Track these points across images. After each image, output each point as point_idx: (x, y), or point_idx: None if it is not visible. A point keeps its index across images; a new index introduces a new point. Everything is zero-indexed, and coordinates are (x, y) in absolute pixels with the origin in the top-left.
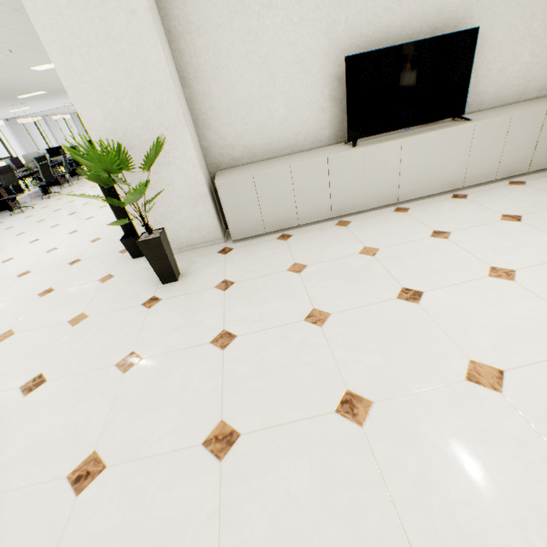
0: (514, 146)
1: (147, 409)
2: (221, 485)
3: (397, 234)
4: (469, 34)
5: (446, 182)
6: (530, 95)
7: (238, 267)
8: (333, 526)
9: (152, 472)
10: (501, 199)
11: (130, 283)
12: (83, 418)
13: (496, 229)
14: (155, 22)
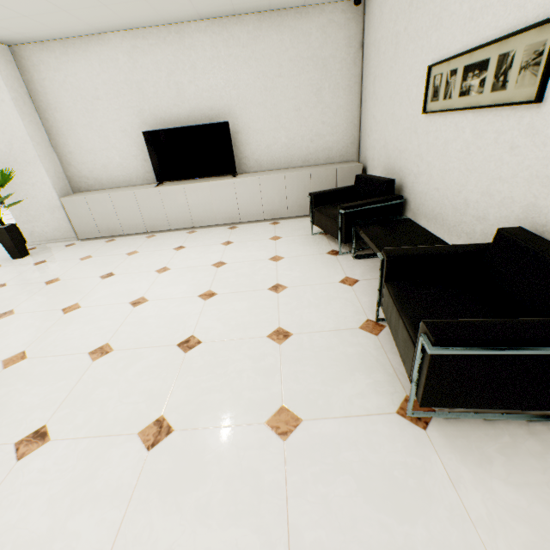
0: (270, 198)
1: None
2: None
3: (162, 246)
4: (223, 125)
5: (227, 217)
6: (297, 164)
7: (61, 254)
8: None
9: None
10: (246, 232)
11: None
12: None
13: (208, 248)
14: (16, 106)
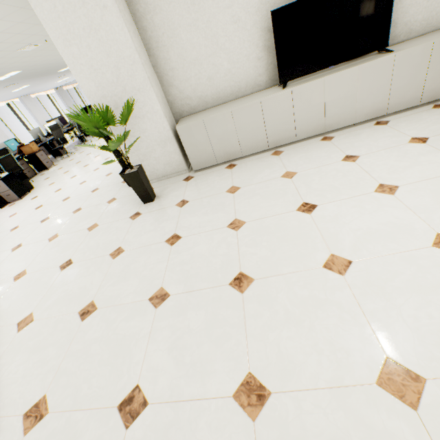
0: (439, 71)
1: (122, 280)
2: (154, 321)
3: (316, 160)
4: None
5: (370, 111)
6: None
7: (193, 190)
8: (208, 345)
9: (120, 312)
10: (418, 123)
11: (125, 203)
12: (89, 283)
13: (399, 151)
14: (120, 11)
